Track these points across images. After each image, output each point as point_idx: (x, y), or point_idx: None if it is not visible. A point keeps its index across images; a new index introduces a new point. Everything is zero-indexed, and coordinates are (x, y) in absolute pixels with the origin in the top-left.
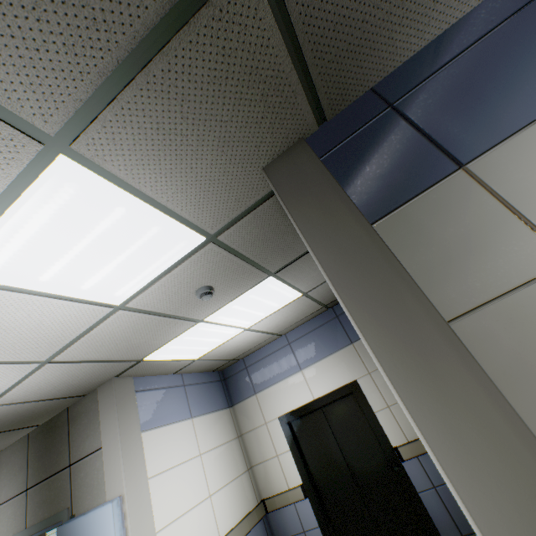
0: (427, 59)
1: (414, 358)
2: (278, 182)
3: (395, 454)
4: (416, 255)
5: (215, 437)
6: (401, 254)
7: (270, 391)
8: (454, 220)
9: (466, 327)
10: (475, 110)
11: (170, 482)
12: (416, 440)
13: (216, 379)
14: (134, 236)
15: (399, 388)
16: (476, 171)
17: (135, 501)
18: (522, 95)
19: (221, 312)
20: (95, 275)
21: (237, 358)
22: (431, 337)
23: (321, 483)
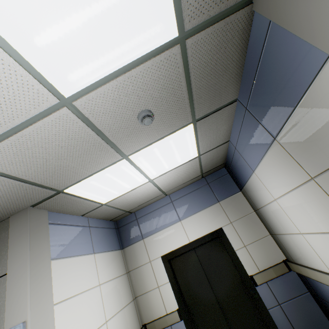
0: None
1: None
2: None
3: (251, 281)
4: None
5: (111, 271)
6: None
7: (155, 236)
8: None
9: None
10: None
11: (73, 309)
12: (266, 270)
13: (112, 227)
14: None
15: None
16: None
17: (38, 328)
18: None
19: (144, 153)
20: (58, 23)
21: (131, 211)
22: None
23: (192, 307)
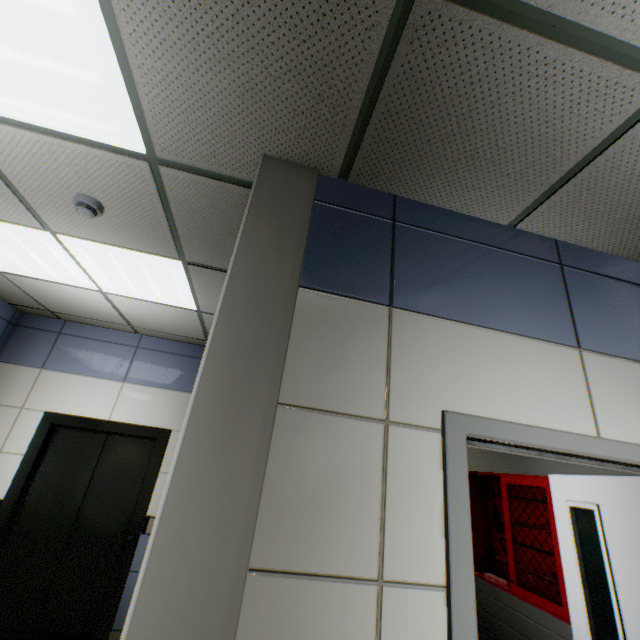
0: (440, 218)
1: (228, 412)
2: (266, 179)
3: (143, 522)
4: (307, 337)
5: None
6: (298, 327)
7: (65, 378)
8: (353, 336)
9: (287, 416)
10: (431, 279)
11: None
12: None
13: (4, 316)
14: (56, 52)
15: (192, 426)
16: (395, 318)
17: None
18: (457, 298)
19: (88, 246)
20: None
21: (58, 315)
22: (257, 404)
23: (28, 511)
